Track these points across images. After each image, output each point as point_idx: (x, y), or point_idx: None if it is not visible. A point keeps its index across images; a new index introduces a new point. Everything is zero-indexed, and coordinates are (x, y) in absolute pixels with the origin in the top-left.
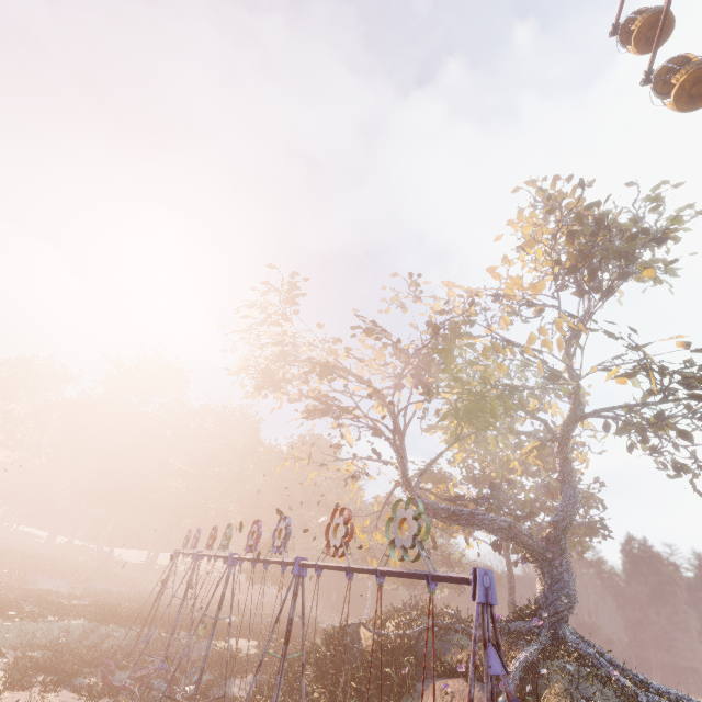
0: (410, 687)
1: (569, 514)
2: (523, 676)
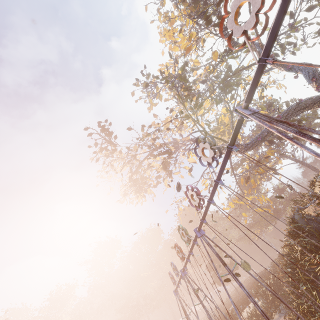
0: None
1: (314, 69)
2: None
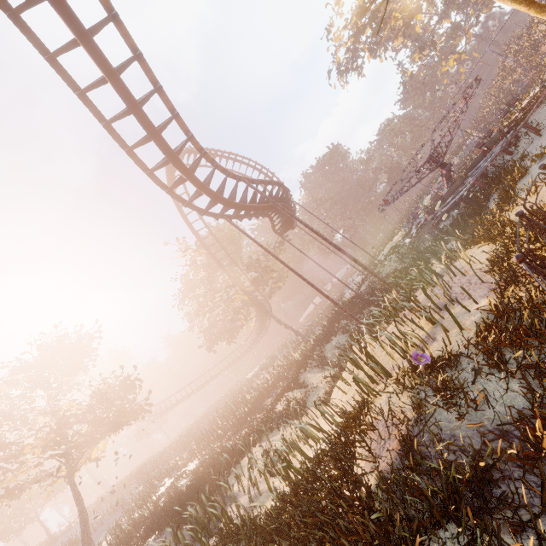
0: None
1: None
2: None
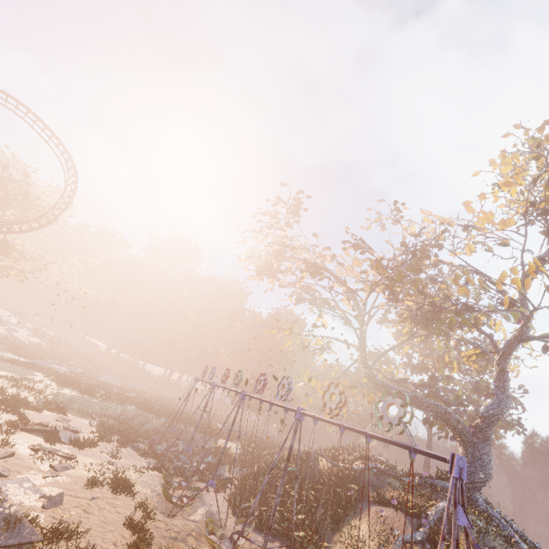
0: (353, 504)
1: (498, 413)
2: (440, 519)
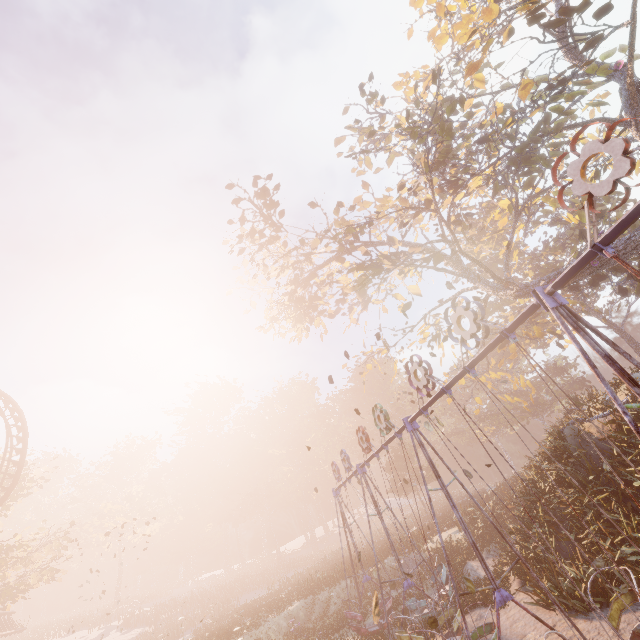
0: None
1: None
2: None
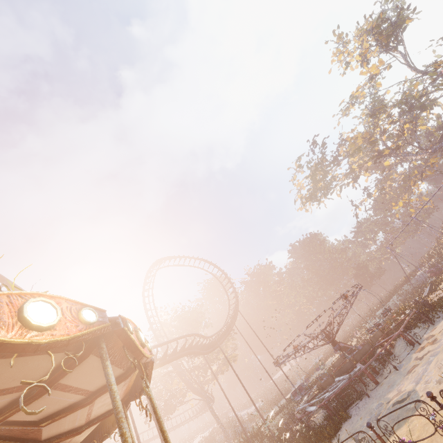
0: None
1: None
2: None
